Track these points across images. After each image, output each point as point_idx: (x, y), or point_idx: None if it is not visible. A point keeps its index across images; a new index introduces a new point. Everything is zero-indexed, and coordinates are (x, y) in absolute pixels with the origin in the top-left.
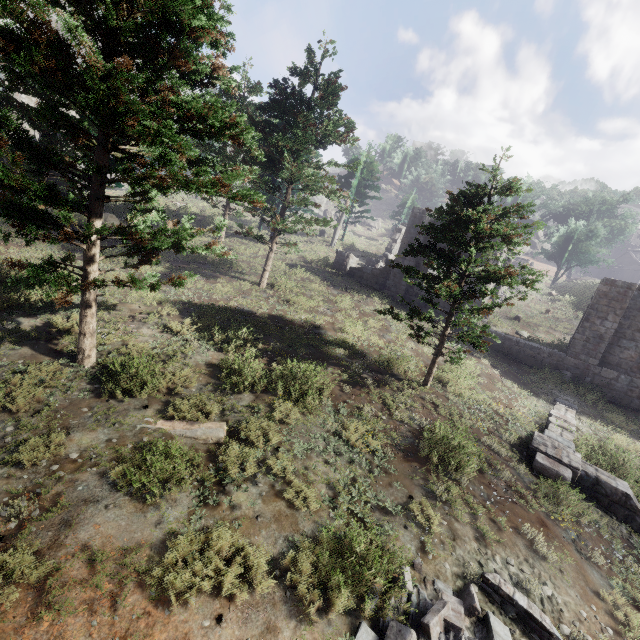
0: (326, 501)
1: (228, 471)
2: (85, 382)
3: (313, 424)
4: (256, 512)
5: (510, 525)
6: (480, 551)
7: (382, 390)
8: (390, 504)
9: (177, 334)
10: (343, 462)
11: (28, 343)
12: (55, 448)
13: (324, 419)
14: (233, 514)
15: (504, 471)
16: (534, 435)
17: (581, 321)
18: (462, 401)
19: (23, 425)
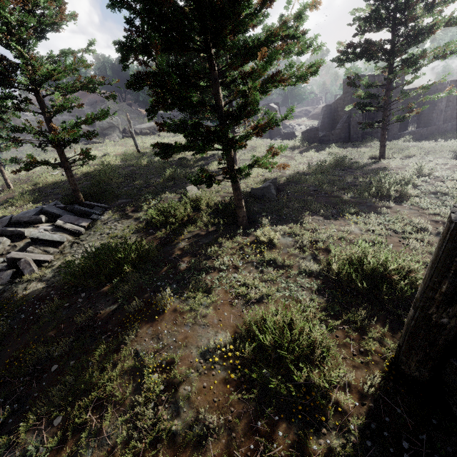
0: None
1: None
2: None
3: None
4: None
5: None
6: None
7: None
8: None
9: None
10: None
11: None
12: None
13: None
14: None
15: None
16: None
17: None
18: None
19: None
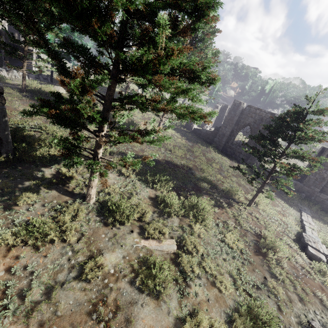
0: (232, 285)
1: (186, 272)
2: (94, 215)
3: (211, 236)
4: (206, 297)
5: (310, 291)
6: (303, 308)
7: (231, 209)
8: (259, 283)
9: (127, 177)
10: (230, 258)
11: (53, 187)
12: (99, 266)
13: (214, 231)
14: (197, 299)
15: (298, 258)
16: (303, 235)
17: (308, 166)
18: (266, 214)
19: (77, 250)
